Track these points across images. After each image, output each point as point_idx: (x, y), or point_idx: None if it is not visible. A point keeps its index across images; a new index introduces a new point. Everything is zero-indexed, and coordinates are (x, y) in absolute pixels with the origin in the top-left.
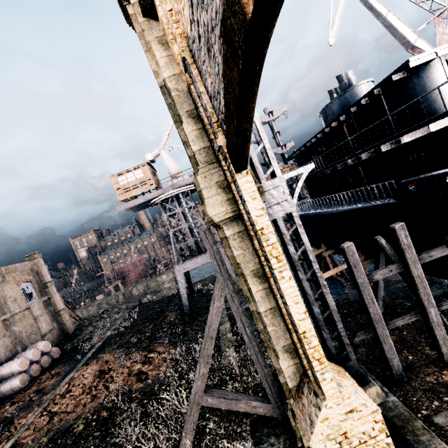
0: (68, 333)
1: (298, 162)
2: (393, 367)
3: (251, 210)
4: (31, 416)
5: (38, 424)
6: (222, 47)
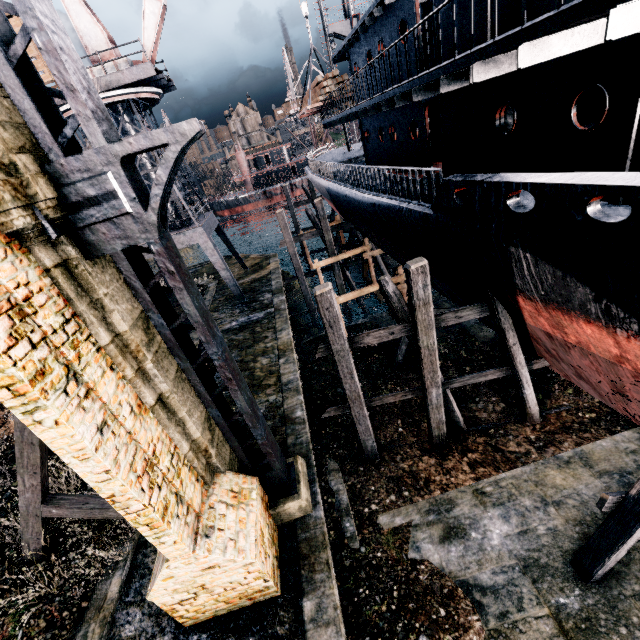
0: None
1: (350, 69)
2: (366, 448)
3: None
4: None
5: None
6: None
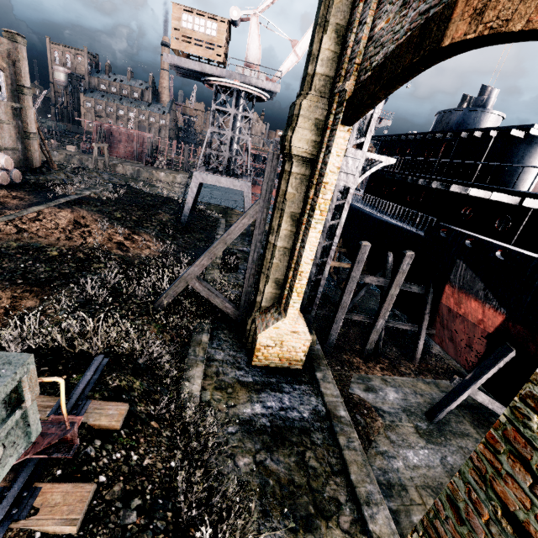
0: (32, 165)
1: (381, 148)
2: (329, 340)
3: (330, 163)
4: None
5: (5, 229)
6: (415, 22)
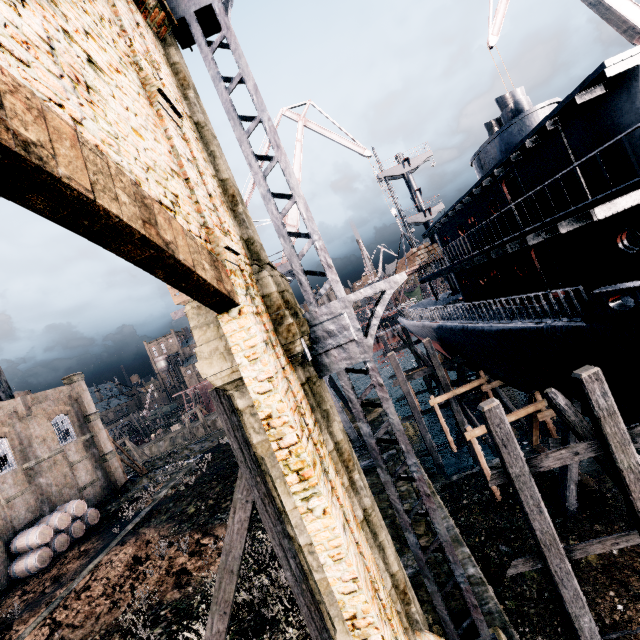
0: (117, 486)
1: (440, 239)
2: (582, 631)
3: (249, 381)
4: (32, 623)
5: None
6: None
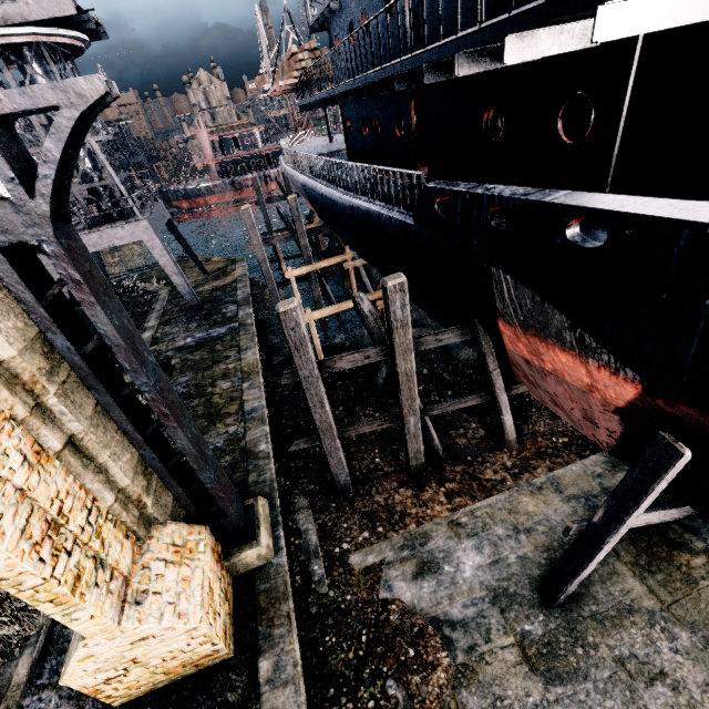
0: None
1: (330, 42)
2: (339, 482)
3: None
4: None
5: None
6: None
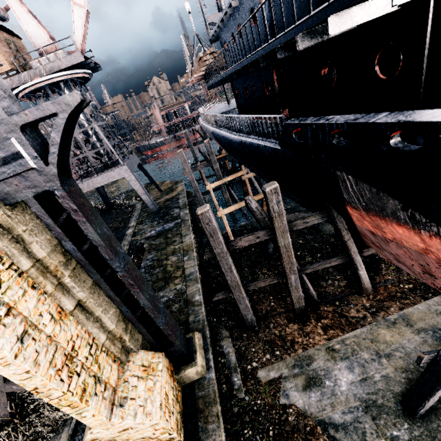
0: None
1: (221, 46)
2: (247, 320)
3: None
4: None
5: None
6: None
